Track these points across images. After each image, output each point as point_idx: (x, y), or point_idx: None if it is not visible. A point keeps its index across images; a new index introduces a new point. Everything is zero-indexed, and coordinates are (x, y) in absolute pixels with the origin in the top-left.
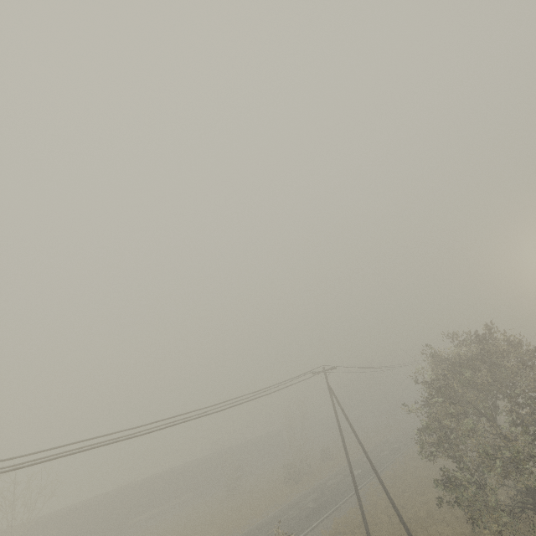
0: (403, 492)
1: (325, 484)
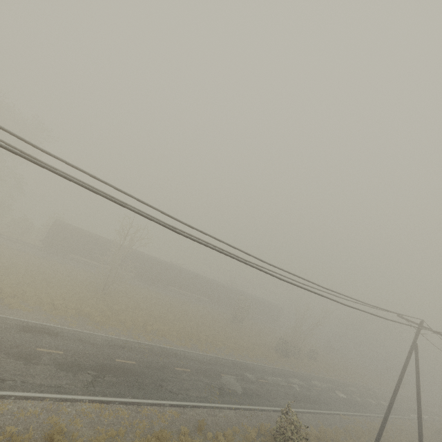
0: None
1: (310, 380)
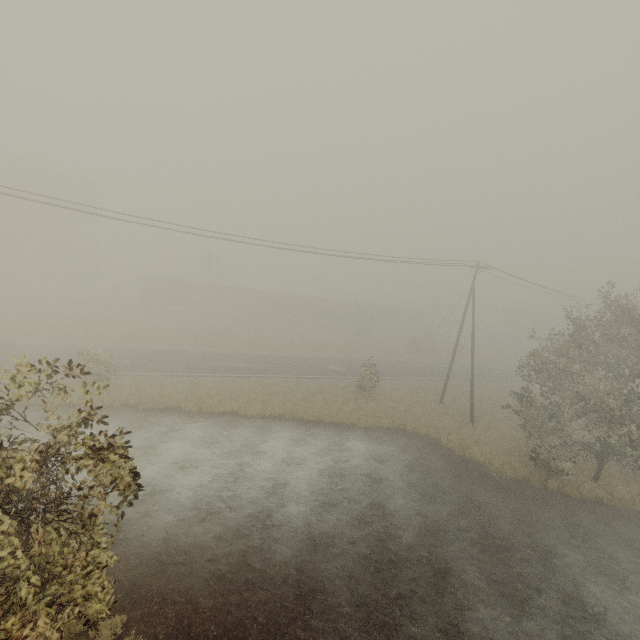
0: (500, 399)
1: (438, 364)
